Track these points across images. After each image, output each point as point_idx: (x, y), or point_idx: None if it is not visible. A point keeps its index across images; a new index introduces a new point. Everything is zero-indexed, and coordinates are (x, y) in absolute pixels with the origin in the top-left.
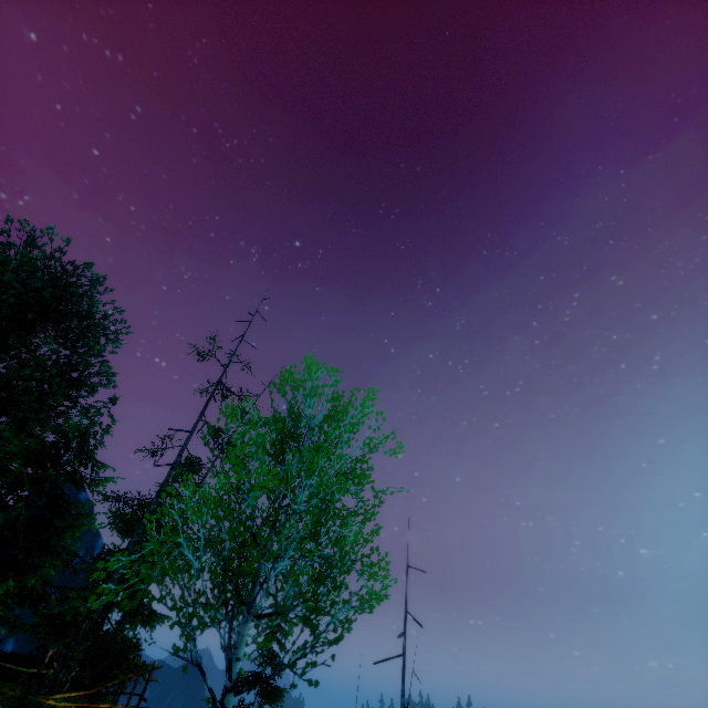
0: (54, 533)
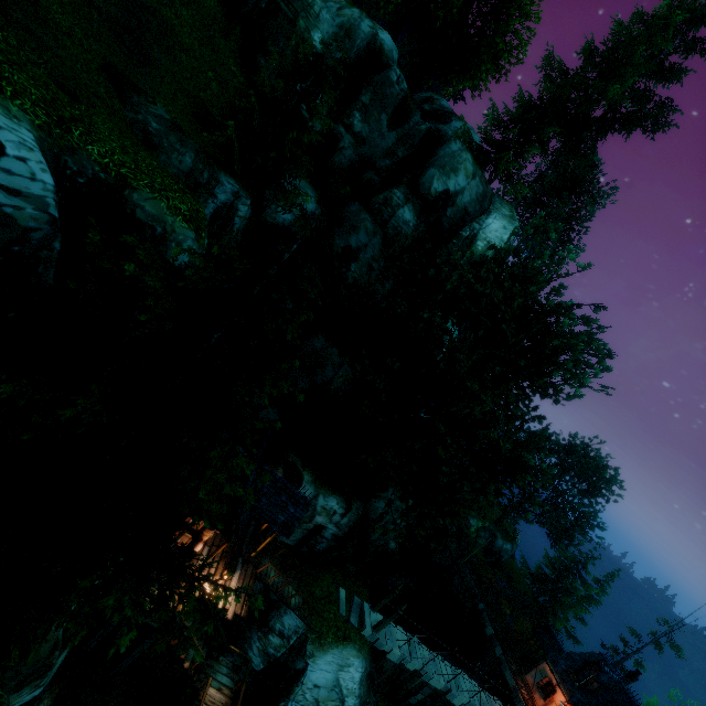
0: (574, 603)
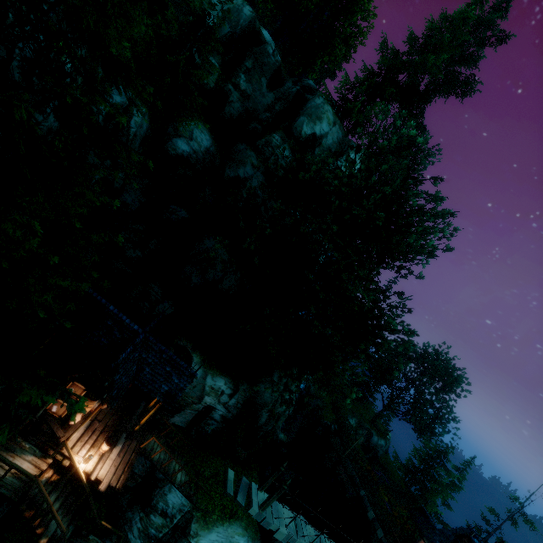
0: (440, 489)
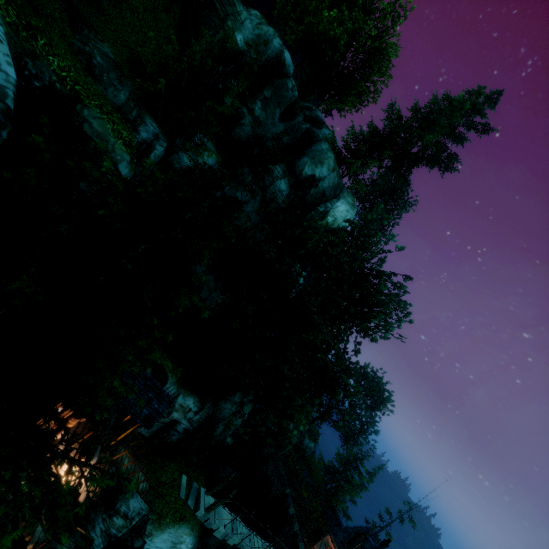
0: (351, 489)
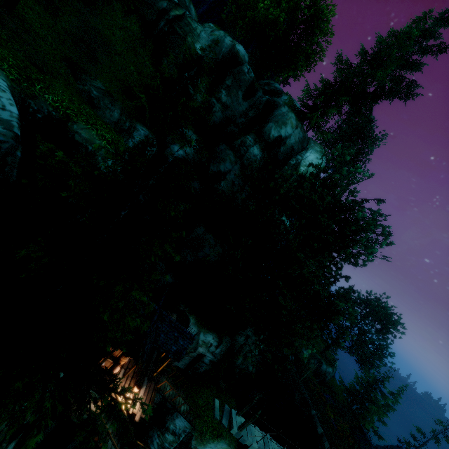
0: (377, 410)
